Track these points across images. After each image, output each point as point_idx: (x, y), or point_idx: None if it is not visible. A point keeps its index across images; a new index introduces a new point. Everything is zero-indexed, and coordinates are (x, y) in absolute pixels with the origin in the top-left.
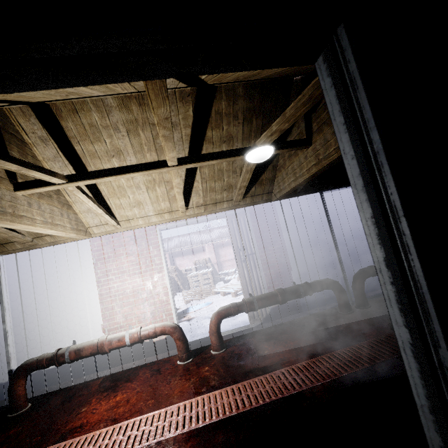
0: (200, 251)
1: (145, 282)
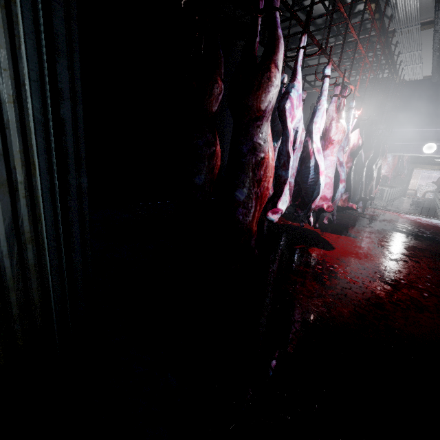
0: (435, 178)
1: (412, 180)
